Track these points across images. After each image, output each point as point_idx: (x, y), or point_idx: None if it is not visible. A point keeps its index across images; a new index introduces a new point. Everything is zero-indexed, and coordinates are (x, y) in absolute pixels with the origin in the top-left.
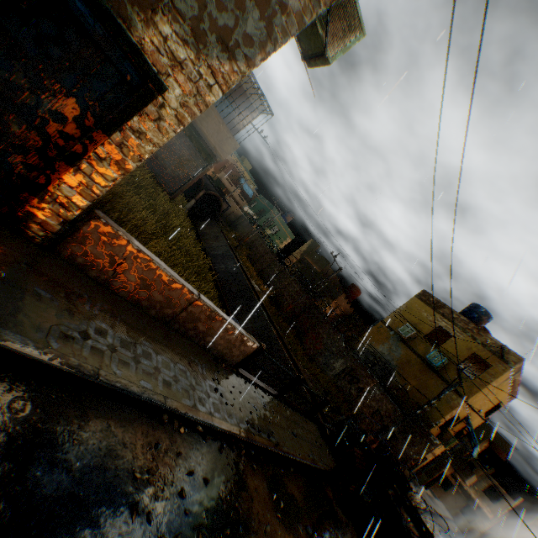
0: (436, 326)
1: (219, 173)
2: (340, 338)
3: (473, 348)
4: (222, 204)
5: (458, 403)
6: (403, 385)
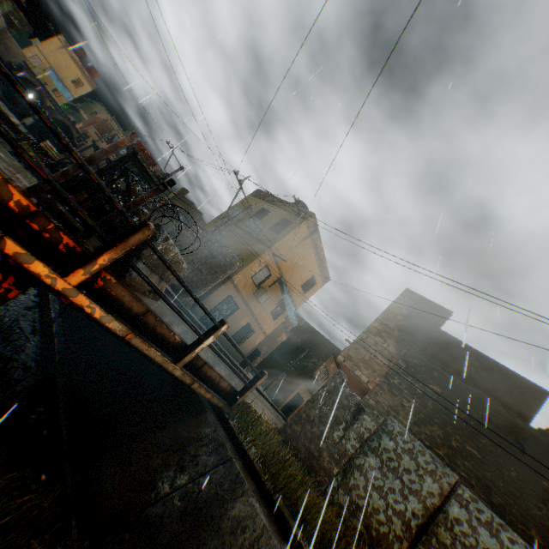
0: (261, 208)
1: (88, 127)
2: (174, 224)
3: (284, 215)
4: (75, 136)
5: (265, 250)
6: (219, 240)
